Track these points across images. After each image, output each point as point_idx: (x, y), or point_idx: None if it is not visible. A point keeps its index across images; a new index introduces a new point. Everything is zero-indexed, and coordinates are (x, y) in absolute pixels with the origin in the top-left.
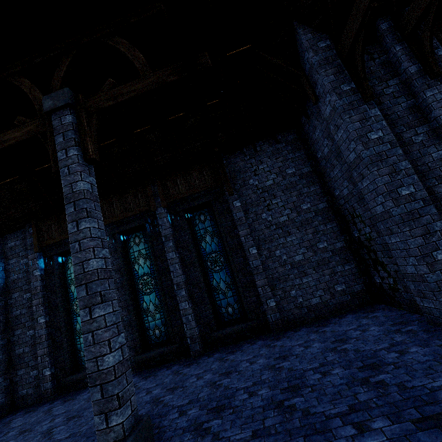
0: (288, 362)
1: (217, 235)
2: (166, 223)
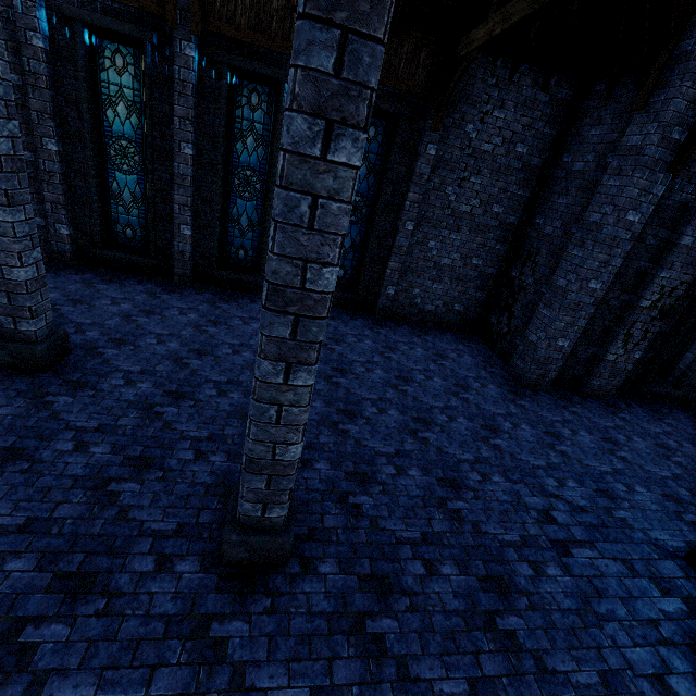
0: (396, 355)
1: (377, 173)
2: None
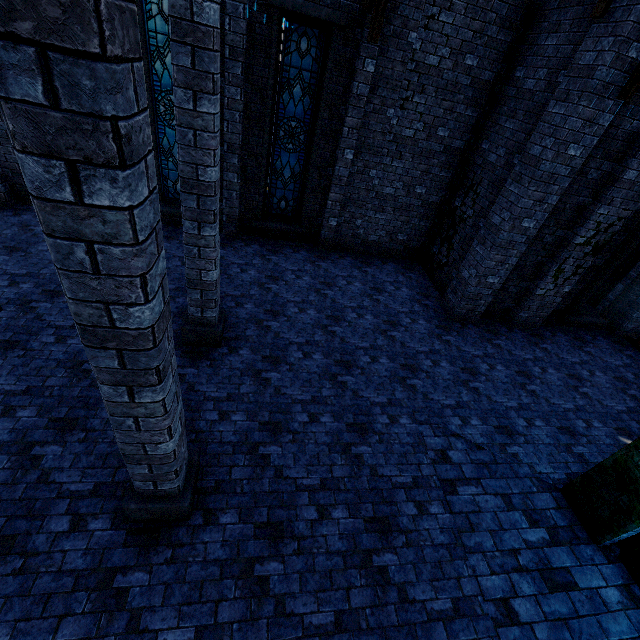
0: (332, 292)
1: (312, 94)
2: (242, 19)
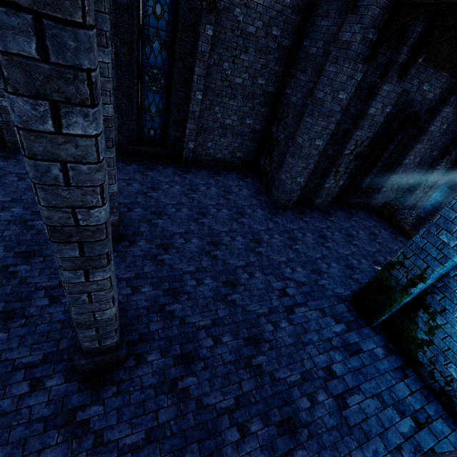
0: (197, 195)
1: (168, 49)
2: None
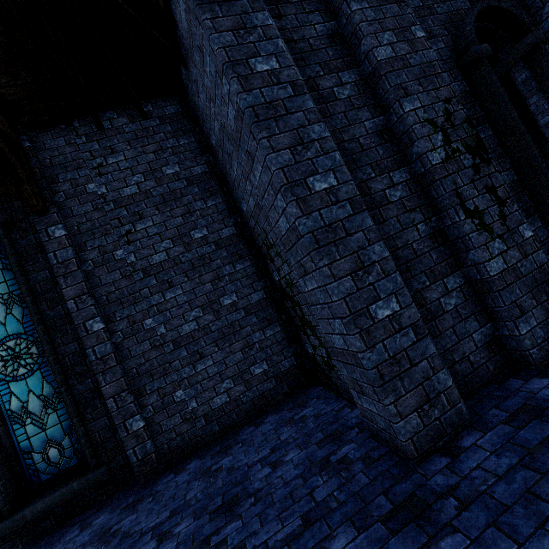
0: None
1: (20, 299)
2: None
